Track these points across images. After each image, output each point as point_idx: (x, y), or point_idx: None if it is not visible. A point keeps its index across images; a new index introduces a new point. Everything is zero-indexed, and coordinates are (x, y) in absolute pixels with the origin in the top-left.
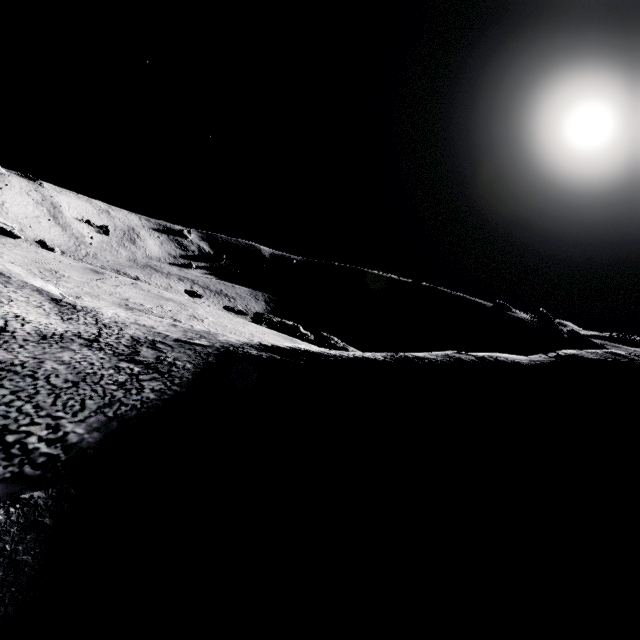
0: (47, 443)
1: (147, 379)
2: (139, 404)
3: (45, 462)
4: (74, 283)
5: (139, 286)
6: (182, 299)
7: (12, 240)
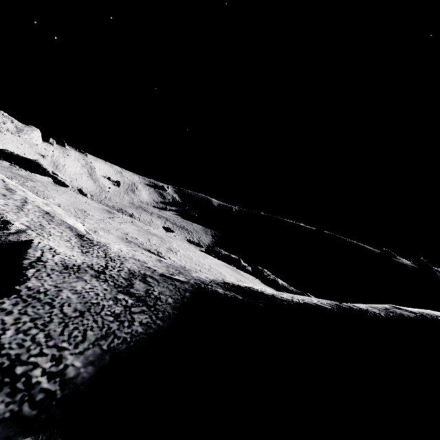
0: (48, 377)
1: (137, 311)
2: (129, 337)
3: (42, 400)
4: (95, 220)
5: (135, 223)
6: (162, 234)
7: (63, 188)
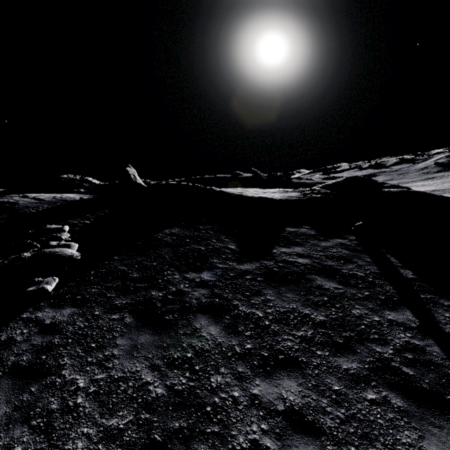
0: None
1: None
2: None
3: None
4: None
5: None
6: None
7: None
